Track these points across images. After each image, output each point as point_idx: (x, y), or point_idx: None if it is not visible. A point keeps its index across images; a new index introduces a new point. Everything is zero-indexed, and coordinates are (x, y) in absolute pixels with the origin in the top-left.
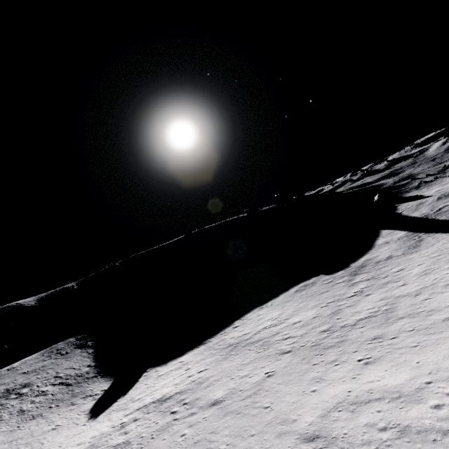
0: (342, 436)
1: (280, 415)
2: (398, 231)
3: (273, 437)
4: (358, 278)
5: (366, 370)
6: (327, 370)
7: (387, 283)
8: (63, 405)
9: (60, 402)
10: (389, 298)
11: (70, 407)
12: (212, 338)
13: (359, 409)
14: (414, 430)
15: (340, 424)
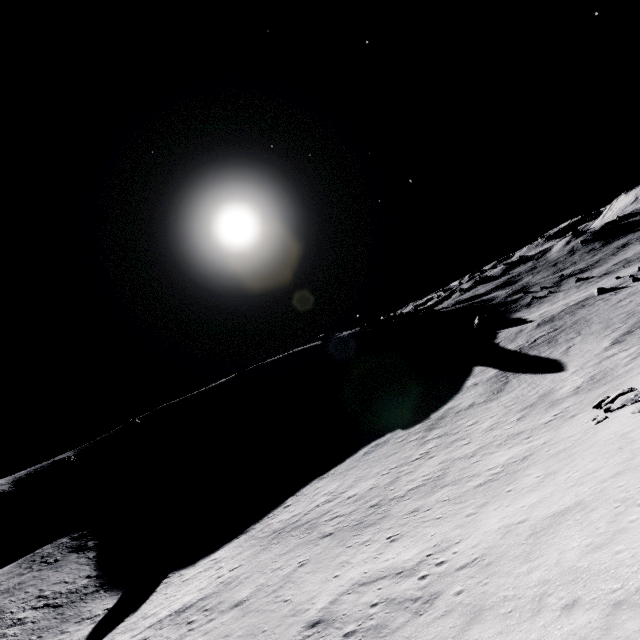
0: (341, 617)
1: (297, 606)
2: (490, 369)
3: (283, 629)
4: (431, 435)
5: (389, 548)
6: (356, 552)
7: (455, 441)
8: (48, 636)
9: (44, 631)
10: (448, 461)
11: (58, 636)
12: (257, 524)
13: (365, 589)
14: (397, 601)
15: (344, 606)
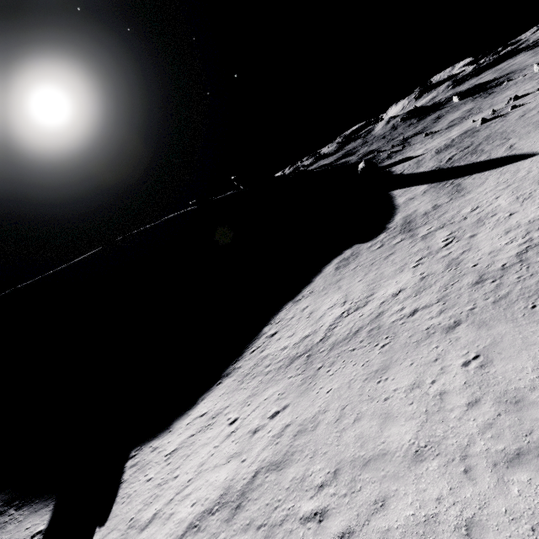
0: None
1: None
2: (417, 187)
3: None
4: (422, 231)
5: None
6: None
7: (480, 220)
8: None
9: None
10: (519, 227)
11: None
12: (239, 362)
13: None
14: None
15: None
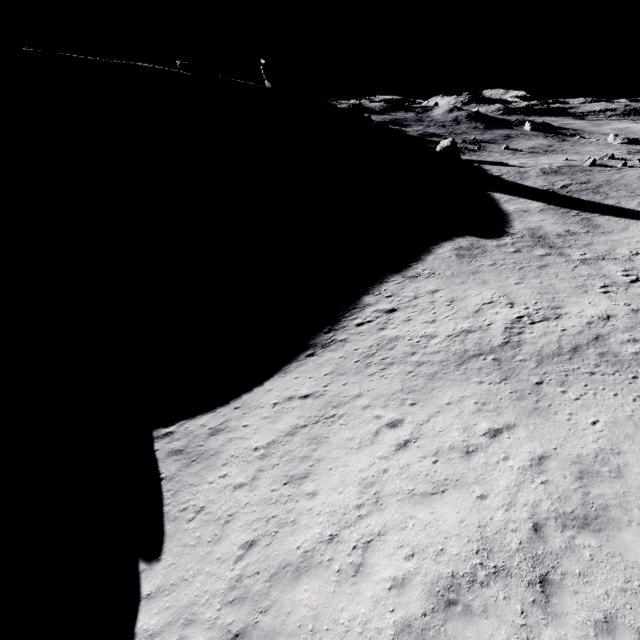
0: None
1: None
2: (527, 200)
3: None
4: (574, 254)
5: None
6: None
7: None
8: None
9: None
10: None
11: None
12: (339, 333)
13: None
14: None
15: None
